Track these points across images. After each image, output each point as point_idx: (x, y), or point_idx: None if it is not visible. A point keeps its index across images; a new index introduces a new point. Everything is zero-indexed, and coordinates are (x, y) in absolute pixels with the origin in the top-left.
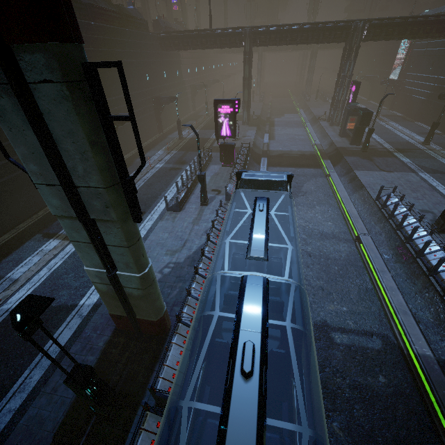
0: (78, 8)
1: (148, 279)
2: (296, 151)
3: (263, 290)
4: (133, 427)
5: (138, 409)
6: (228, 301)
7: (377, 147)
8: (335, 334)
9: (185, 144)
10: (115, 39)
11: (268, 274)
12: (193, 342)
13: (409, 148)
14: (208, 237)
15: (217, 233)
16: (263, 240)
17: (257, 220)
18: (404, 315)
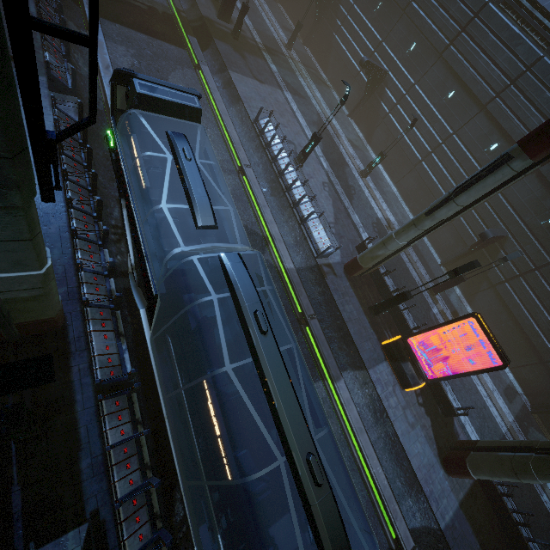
0: None
1: (51, 273)
2: None
3: (245, 267)
4: (80, 422)
5: (74, 408)
6: (178, 274)
7: (247, 34)
8: None
9: None
10: None
11: (203, 235)
12: (112, 321)
13: (276, 49)
14: (66, 175)
15: (74, 165)
16: (208, 204)
17: (191, 176)
18: (279, 243)
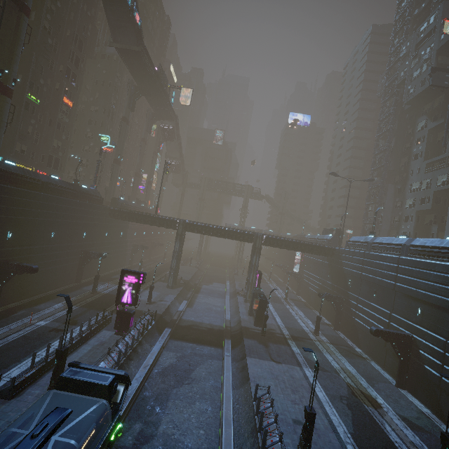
0: (34, 183)
1: None
2: (207, 323)
3: None
4: None
5: None
6: None
7: (276, 331)
8: None
9: (94, 300)
10: (61, 206)
11: None
12: None
13: (302, 336)
14: None
15: None
16: None
17: None
18: None
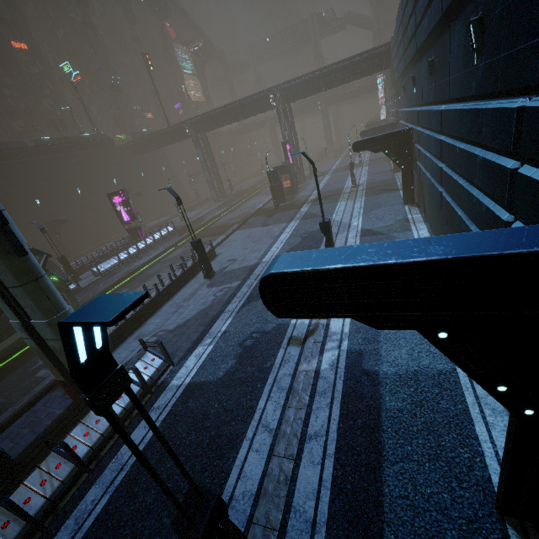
0: (25, 152)
1: None
2: (237, 219)
3: None
4: None
5: None
6: None
7: (300, 200)
8: (42, 370)
9: None
10: (66, 163)
11: None
12: None
13: (330, 195)
14: None
15: None
16: None
17: None
18: None
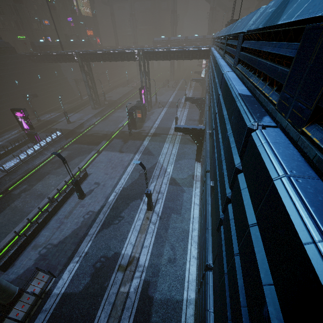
0: None
1: None
2: (105, 131)
3: None
4: None
5: None
6: None
7: (145, 131)
8: None
9: (36, 126)
10: None
11: None
12: None
13: (162, 133)
14: None
15: None
16: None
17: None
18: None
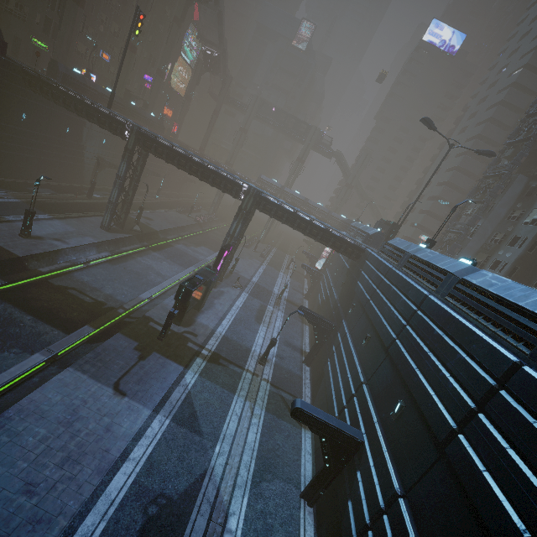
0: None
1: None
2: (104, 293)
3: None
4: None
5: None
6: None
7: (197, 338)
8: None
9: None
10: None
11: None
12: None
13: (233, 359)
14: None
15: None
16: None
17: None
18: None
